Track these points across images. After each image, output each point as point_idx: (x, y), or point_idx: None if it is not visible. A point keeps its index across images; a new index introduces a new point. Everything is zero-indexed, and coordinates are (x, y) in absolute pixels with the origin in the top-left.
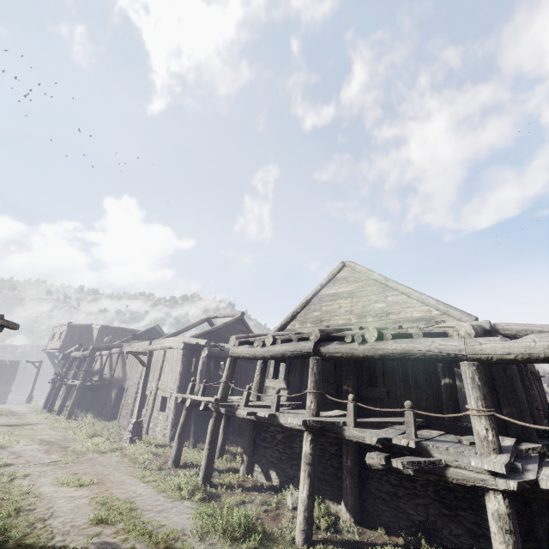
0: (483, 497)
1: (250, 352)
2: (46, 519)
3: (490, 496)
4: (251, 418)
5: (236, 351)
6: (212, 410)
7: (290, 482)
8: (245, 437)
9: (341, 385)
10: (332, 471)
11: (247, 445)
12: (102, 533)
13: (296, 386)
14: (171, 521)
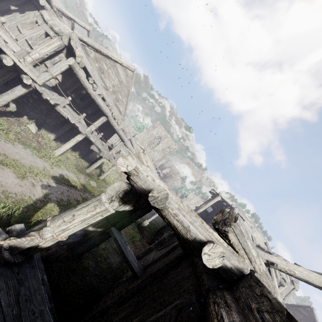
0: (88, 145)
1: (86, 84)
2: (7, 190)
3: (105, 159)
4: (65, 117)
5: (78, 71)
6: (31, 86)
7: (26, 115)
8: (3, 77)
9: (88, 109)
10: (55, 124)
11: (1, 82)
12: (33, 182)
13: (66, 86)
14: (37, 164)
